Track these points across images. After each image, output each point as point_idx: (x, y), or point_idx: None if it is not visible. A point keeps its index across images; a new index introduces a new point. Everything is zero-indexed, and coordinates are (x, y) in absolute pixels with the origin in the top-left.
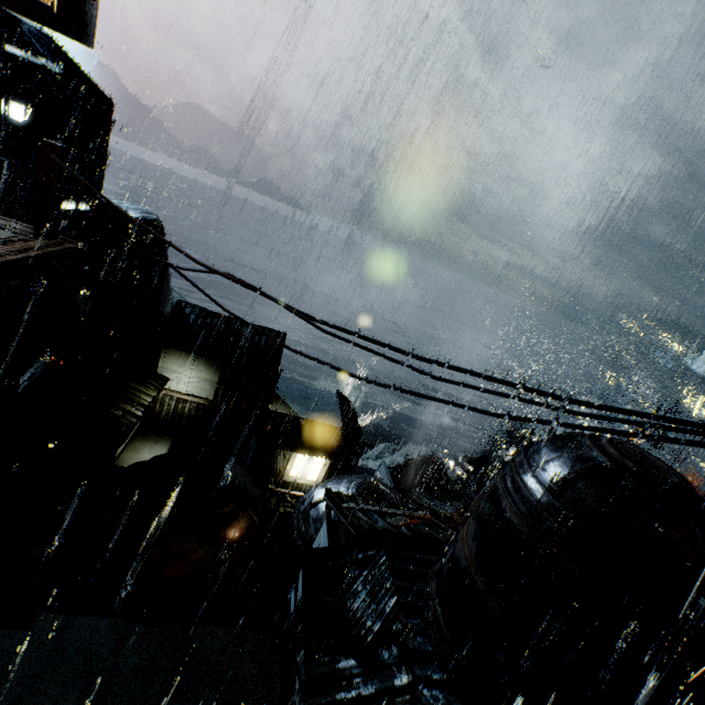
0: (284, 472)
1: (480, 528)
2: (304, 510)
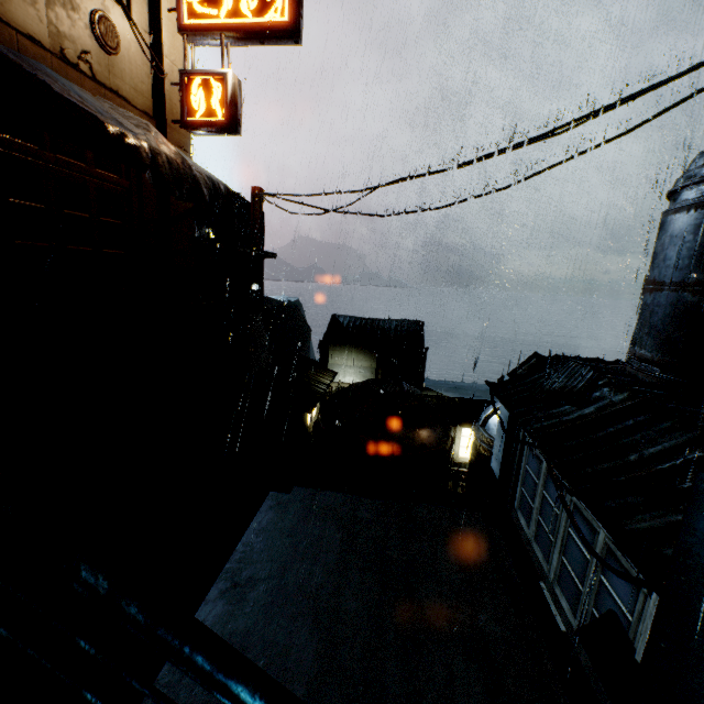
0: (452, 452)
1: (655, 258)
2: (482, 423)
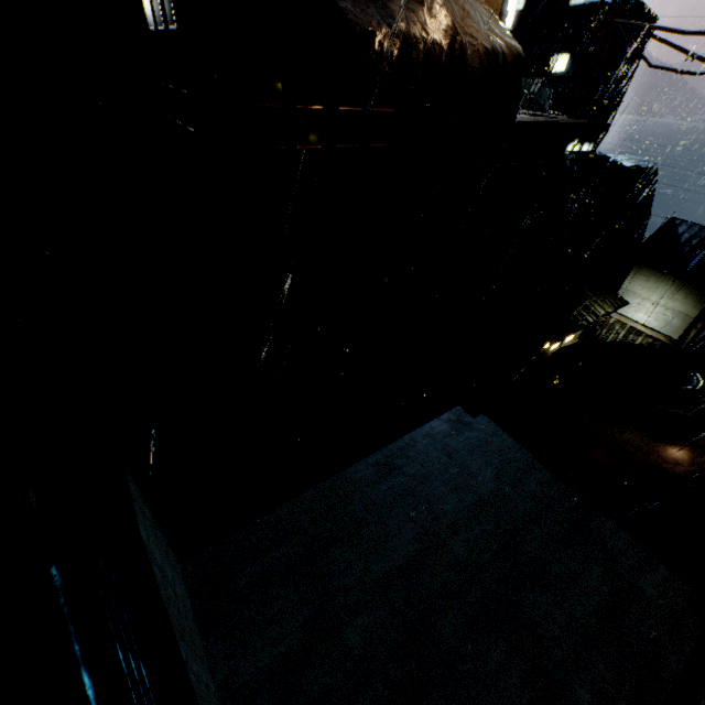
0: None
1: None
2: None
